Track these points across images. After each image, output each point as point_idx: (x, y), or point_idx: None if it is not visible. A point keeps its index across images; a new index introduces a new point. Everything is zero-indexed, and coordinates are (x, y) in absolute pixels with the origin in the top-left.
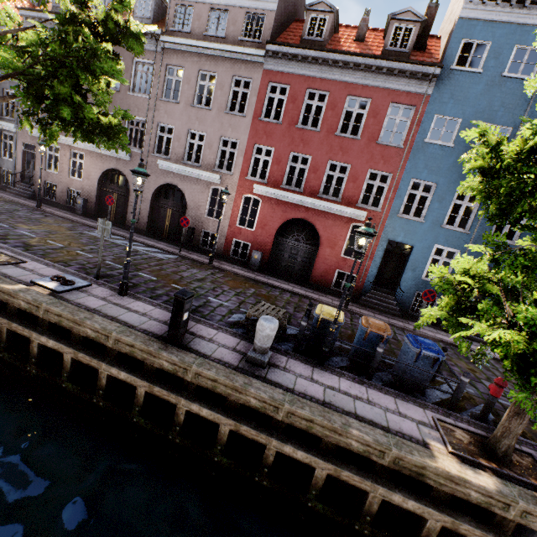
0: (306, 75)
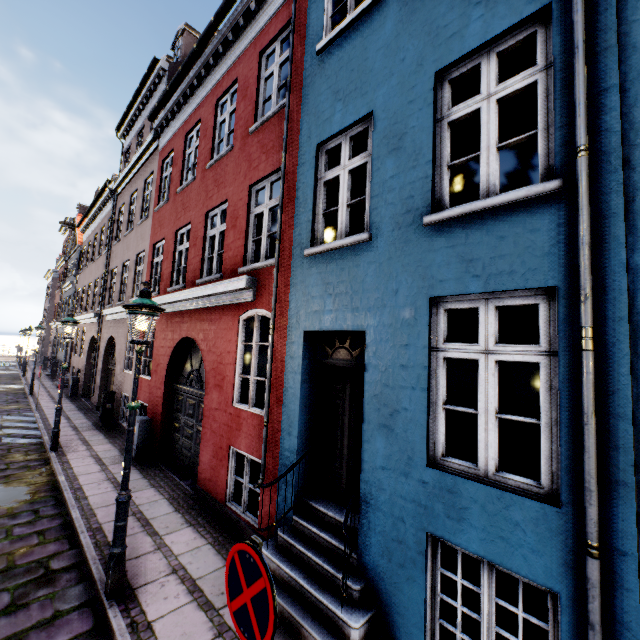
0: (184, 121)
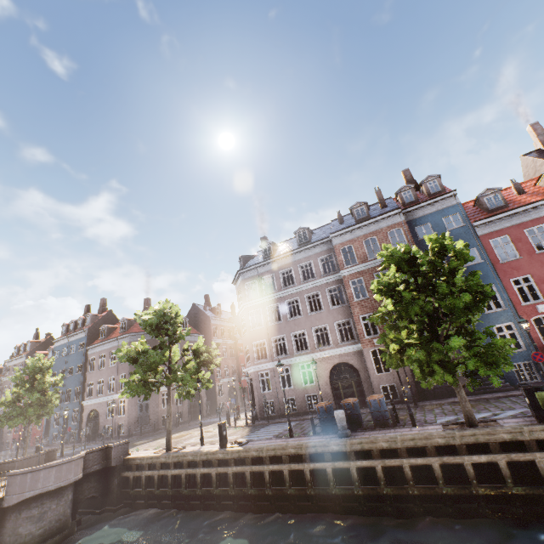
0: None
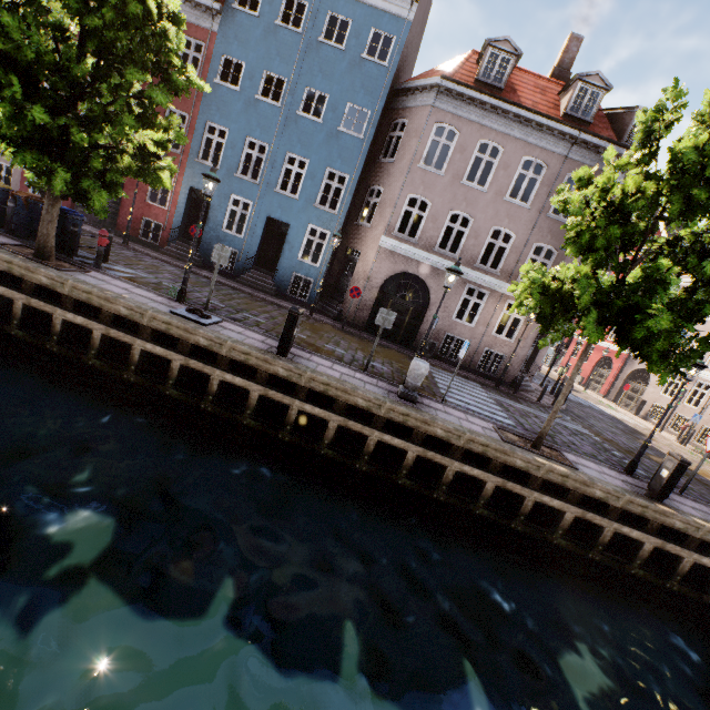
0: None
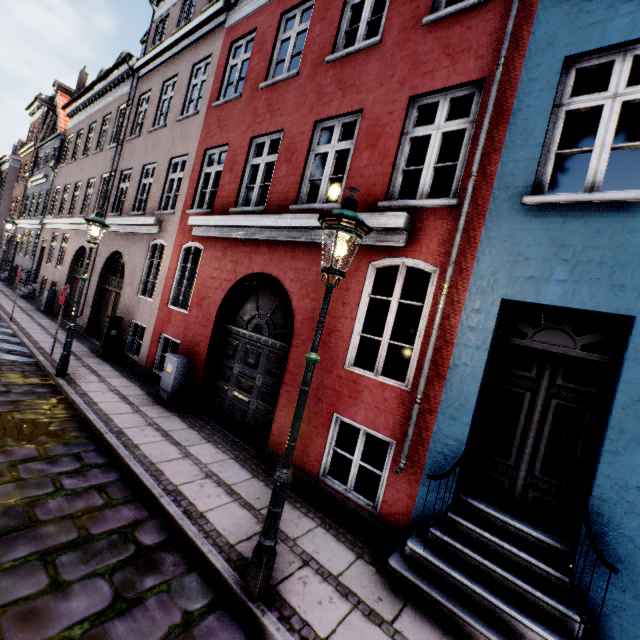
0: None
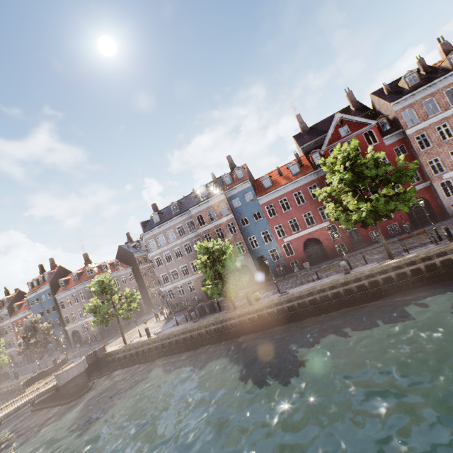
0: (17, 319)
